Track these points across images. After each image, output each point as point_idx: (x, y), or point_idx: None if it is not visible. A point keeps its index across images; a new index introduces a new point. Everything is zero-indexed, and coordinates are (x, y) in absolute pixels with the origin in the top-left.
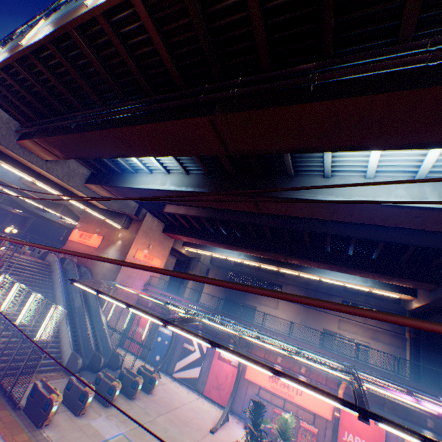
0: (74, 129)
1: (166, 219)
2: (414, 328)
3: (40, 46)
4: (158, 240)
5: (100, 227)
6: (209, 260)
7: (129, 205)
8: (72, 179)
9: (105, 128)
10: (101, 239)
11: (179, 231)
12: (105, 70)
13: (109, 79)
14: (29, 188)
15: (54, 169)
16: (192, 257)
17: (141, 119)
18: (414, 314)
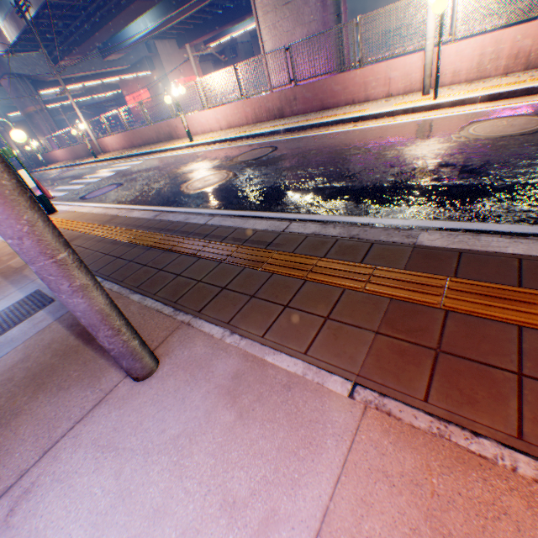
0: (81, 41)
1: (172, 36)
2: None
3: (37, 16)
4: (183, 61)
5: (138, 84)
6: (248, 34)
7: (139, 50)
8: (96, 65)
9: (97, 32)
10: (148, 93)
11: (190, 39)
12: (70, 2)
13: (76, 5)
14: (72, 91)
15: (84, 68)
16: (222, 51)
17: (109, 17)
18: None
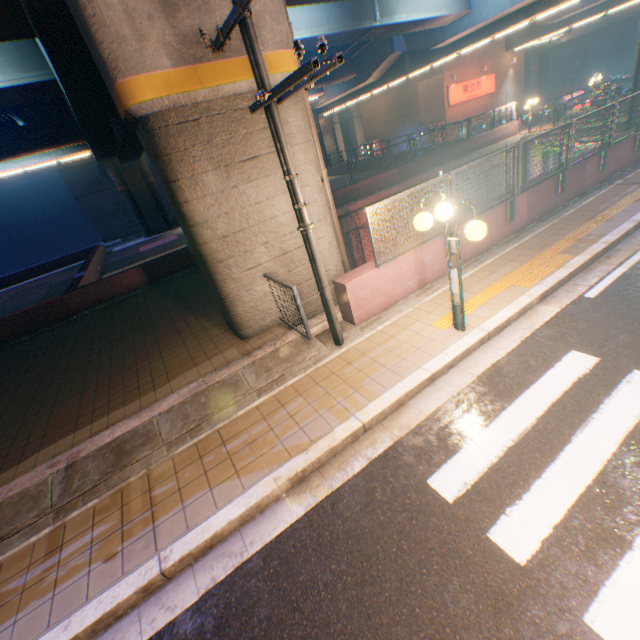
0: None
1: None
2: (539, 62)
3: None
4: None
5: (479, 66)
6: None
7: None
8: None
9: None
10: (492, 80)
11: None
12: None
13: None
14: None
15: None
16: None
17: None
18: (540, 52)
